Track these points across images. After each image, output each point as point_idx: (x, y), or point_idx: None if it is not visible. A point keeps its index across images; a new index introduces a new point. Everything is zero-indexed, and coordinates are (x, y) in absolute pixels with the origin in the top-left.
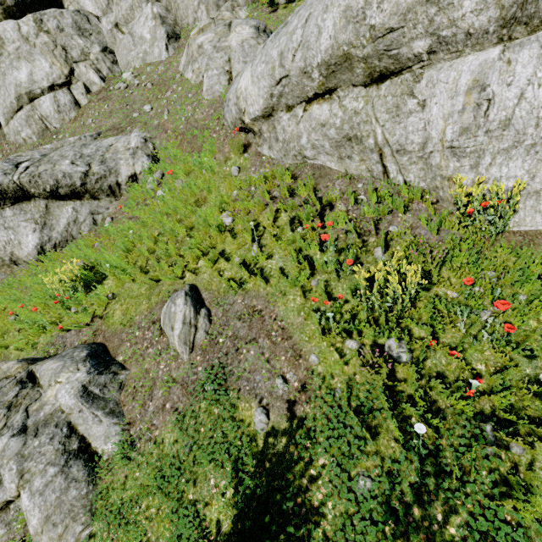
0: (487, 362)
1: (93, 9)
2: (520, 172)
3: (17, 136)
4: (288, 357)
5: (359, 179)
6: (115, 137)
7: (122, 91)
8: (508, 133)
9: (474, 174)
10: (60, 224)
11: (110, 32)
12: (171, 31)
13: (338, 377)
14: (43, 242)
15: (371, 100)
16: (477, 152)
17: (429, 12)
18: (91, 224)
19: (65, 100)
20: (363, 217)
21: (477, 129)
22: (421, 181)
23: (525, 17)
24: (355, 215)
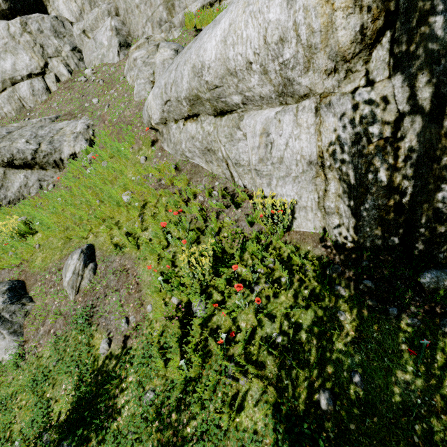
0: (248, 321)
1: (69, 16)
2: (292, 193)
3: (0, 110)
4: (134, 305)
5: (218, 178)
6: (68, 121)
7: (82, 83)
8: (283, 166)
9: (270, 189)
10: (14, 187)
11: (79, 36)
12: (123, 41)
13: (159, 322)
14: (0, 199)
15: (217, 127)
16: (269, 175)
17: (234, 80)
18: (38, 188)
19: (39, 86)
20: (212, 207)
21: (267, 161)
22: (252, 186)
23: (289, 93)
24: (207, 205)
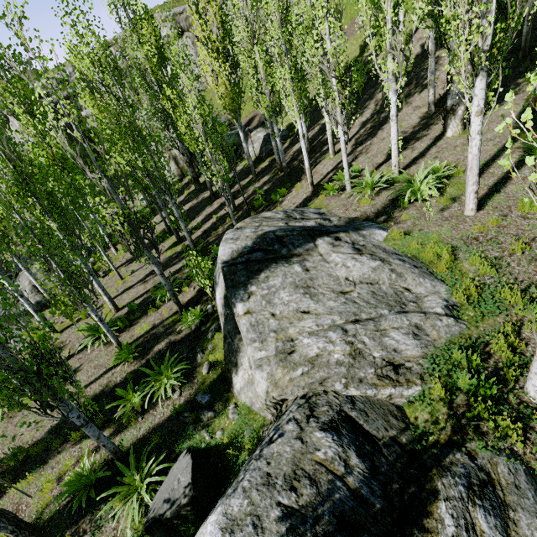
0: None
1: None
2: None
3: None
4: None
5: None
6: None
7: None
8: None
9: None
10: None
11: None
12: None
13: None
14: None
15: None
16: None
17: None
18: None
19: None
20: None
21: None
22: None
23: None
24: None
